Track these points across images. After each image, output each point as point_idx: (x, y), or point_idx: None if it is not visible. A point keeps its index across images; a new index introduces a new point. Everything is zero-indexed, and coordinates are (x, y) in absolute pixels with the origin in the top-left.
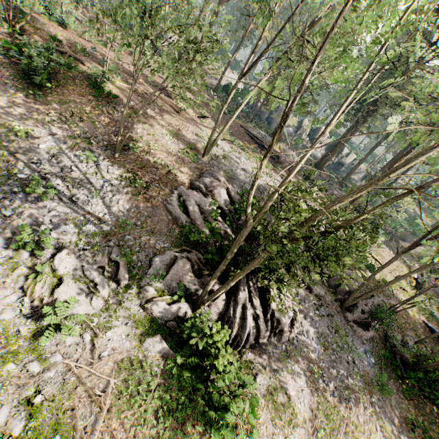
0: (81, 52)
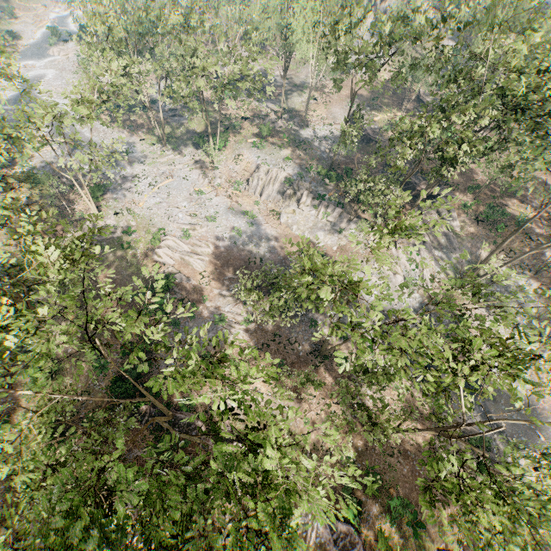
0: (504, 195)
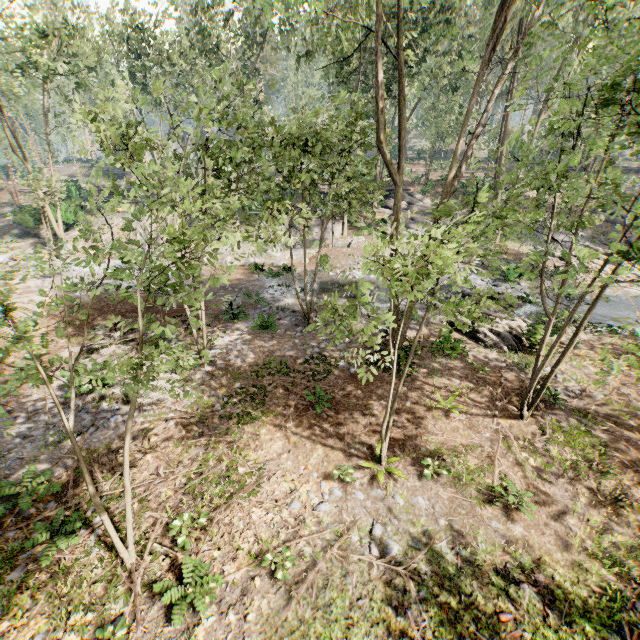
0: None
